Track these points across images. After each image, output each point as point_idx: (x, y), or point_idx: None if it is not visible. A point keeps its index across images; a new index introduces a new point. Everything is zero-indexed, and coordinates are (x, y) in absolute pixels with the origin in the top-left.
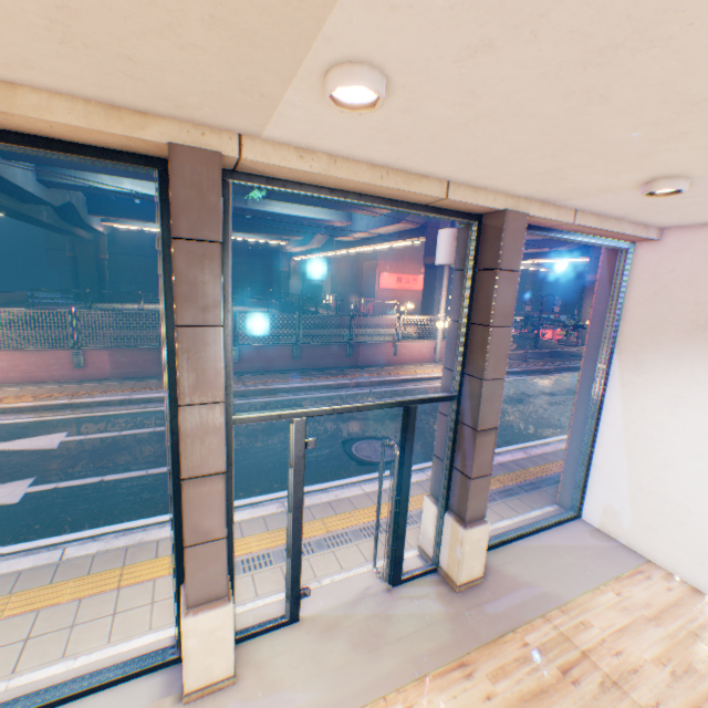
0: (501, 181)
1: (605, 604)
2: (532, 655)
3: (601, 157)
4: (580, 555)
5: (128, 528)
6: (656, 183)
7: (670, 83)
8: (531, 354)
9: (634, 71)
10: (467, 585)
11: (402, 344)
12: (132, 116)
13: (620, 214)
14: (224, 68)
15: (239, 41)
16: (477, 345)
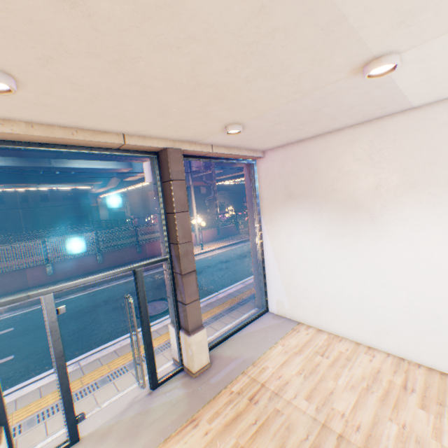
0: (154, 132)
1: (276, 353)
2: (235, 397)
3: (187, 116)
4: (266, 331)
5: None
6: (228, 127)
7: (169, 78)
8: None
9: (145, 72)
10: (201, 371)
11: None
12: None
13: (235, 145)
14: None
15: None
16: (172, 225)
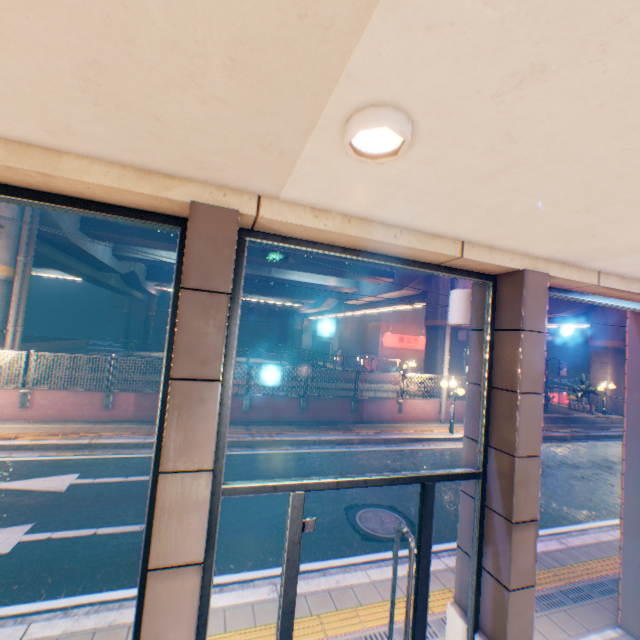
0: (520, 240)
1: None
2: None
3: None
4: None
5: (102, 599)
6: None
7: None
8: None
9: None
10: None
11: (403, 401)
12: (161, 179)
13: None
14: (244, 121)
15: (259, 88)
16: (502, 413)
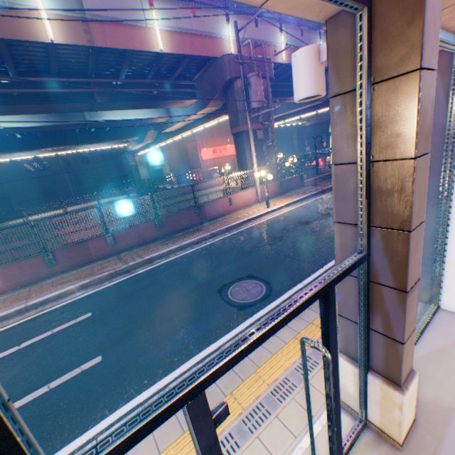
0: None
1: None
2: None
3: None
4: None
5: None
6: None
7: None
8: (317, 180)
9: None
10: (406, 437)
11: (233, 196)
12: None
13: None
14: None
15: None
16: (390, 188)
